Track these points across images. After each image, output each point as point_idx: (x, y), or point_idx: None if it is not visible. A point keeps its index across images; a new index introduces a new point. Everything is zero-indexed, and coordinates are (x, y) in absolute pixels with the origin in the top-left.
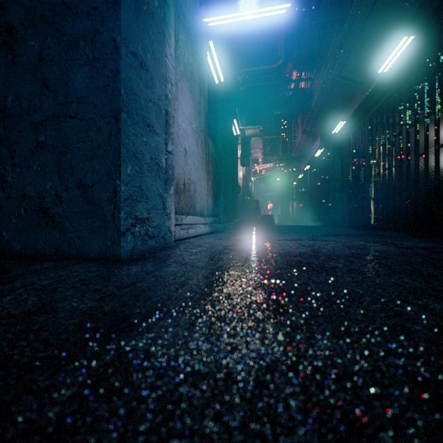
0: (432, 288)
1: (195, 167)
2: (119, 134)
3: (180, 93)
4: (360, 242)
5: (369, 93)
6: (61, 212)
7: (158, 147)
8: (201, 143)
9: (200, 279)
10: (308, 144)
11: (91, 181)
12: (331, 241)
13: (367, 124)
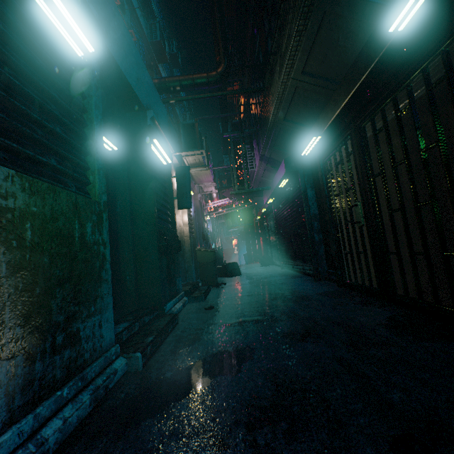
0: None
1: None
2: None
3: None
4: None
5: (361, 85)
6: None
7: None
8: None
9: None
10: (268, 173)
11: None
12: None
13: (356, 137)
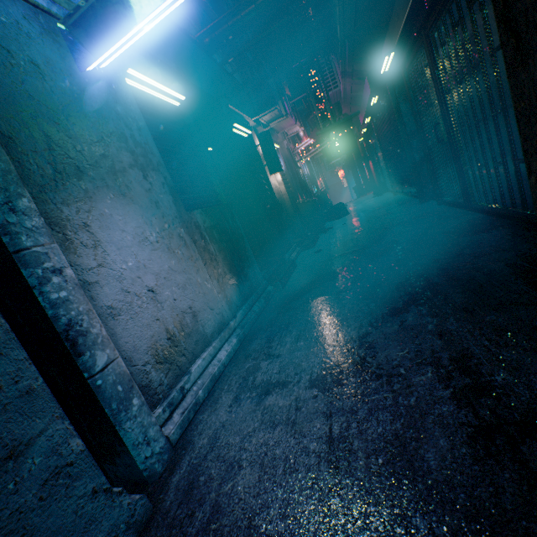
0: None
1: (181, 285)
2: None
3: (99, 228)
4: (425, 381)
5: (413, 2)
6: None
7: (53, 445)
8: (178, 241)
9: None
10: (357, 86)
11: None
12: (384, 375)
13: (427, 49)
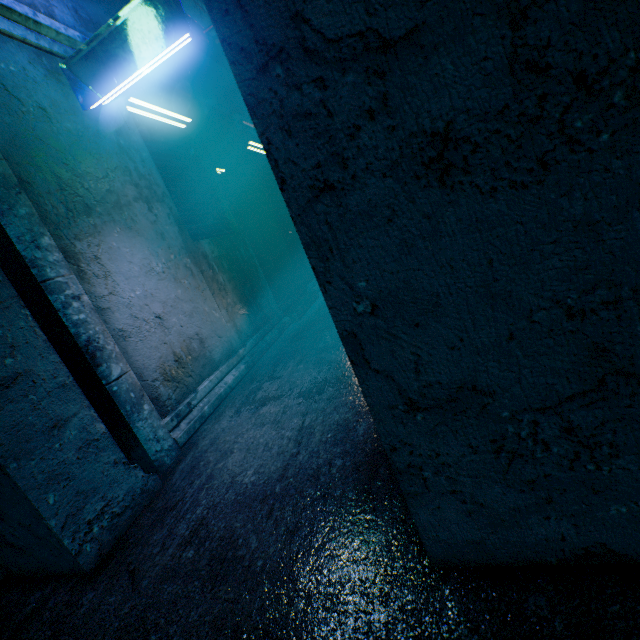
0: (250, 635)
1: (188, 313)
2: (19, 486)
3: (109, 260)
4: None
5: None
6: (24, 544)
7: (84, 425)
8: (185, 271)
9: (112, 634)
10: None
11: (27, 522)
12: (355, 384)
13: None
